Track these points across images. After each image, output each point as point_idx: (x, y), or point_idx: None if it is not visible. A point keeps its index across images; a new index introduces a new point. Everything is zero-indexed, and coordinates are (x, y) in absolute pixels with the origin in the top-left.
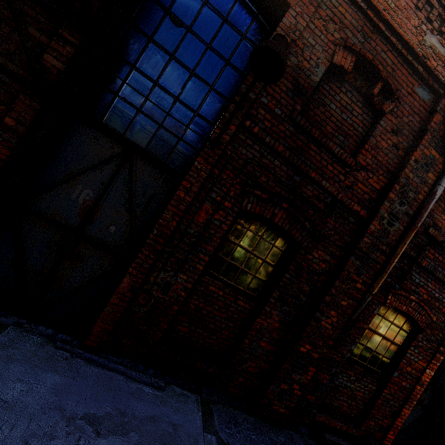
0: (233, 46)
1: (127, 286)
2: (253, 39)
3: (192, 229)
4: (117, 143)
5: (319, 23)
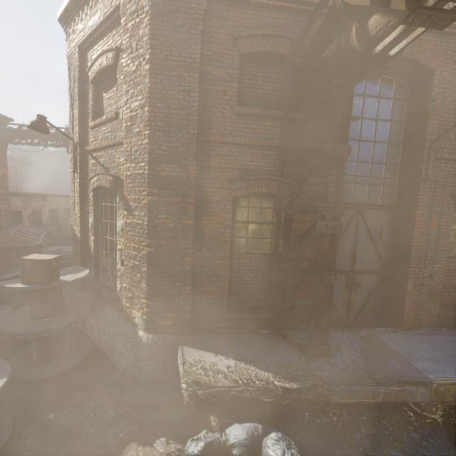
0: (390, 110)
1: (411, 286)
2: (400, 97)
3: (431, 235)
4: (350, 209)
5: (455, 66)
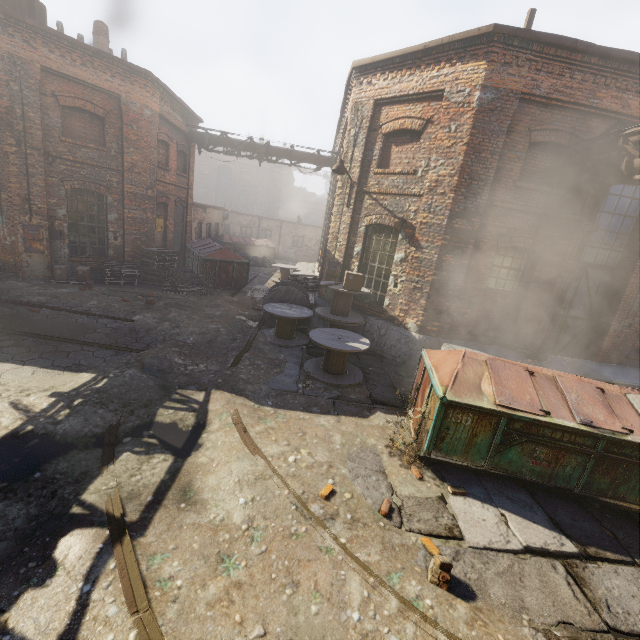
0: (634, 189)
1: (612, 331)
2: None
3: (639, 294)
4: None
5: None
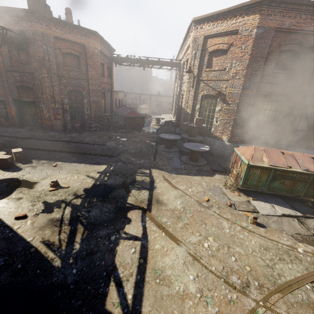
0: None
1: None
2: None
3: None
4: None
5: None
